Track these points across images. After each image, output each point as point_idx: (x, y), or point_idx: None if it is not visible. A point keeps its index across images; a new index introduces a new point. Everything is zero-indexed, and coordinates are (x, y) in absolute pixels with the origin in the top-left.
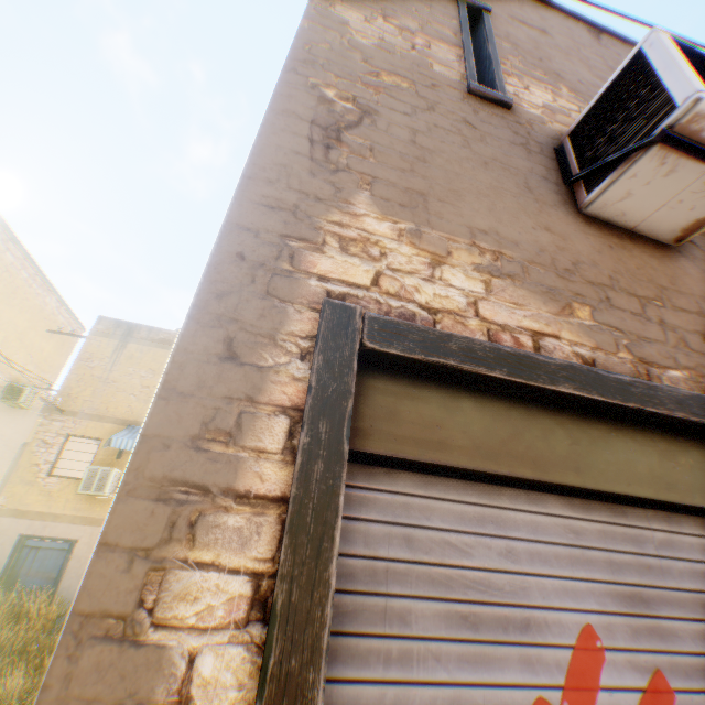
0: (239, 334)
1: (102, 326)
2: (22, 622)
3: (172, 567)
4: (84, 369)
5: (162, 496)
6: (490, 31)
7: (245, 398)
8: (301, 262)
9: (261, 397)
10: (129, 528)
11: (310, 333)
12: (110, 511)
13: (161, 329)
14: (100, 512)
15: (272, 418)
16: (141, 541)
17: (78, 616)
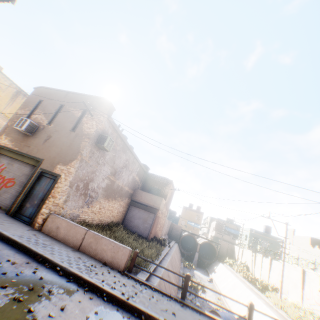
0: None
1: None
2: None
3: None
4: None
5: None
6: (40, 105)
7: None
8: None
9: None
10: None
11: None
12: None
13: None
14: None
15: None
16: None
17: None
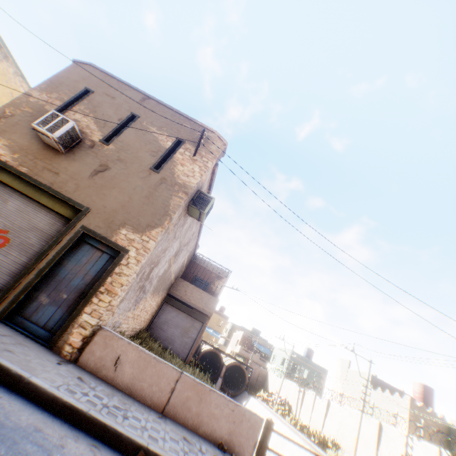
0: None
1: None
2: None
3: None
4: None
5: None
6: (85, 98)
7: None
8: None
9: None
10: None
11: None
12: None
13: None
14: None
15: None
16: None
17: None
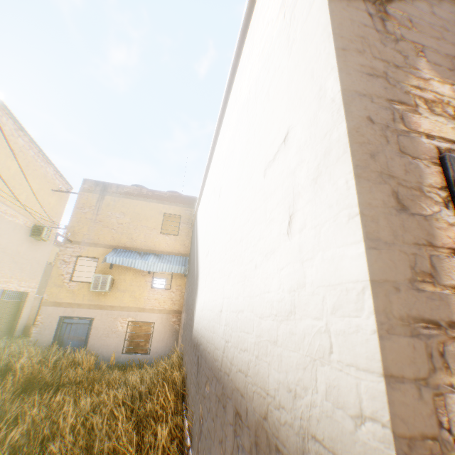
0: (398, 188)
1: (87, 185)
2: (79, 367)
3: (444, 392)
4: (80, 214)
5: (412, 332)
6: None
7: (426, 243)
8: (409, 123)
9: (435, 241)
10: (404, 361)
11: (440, 184)
12: (379, 347)
13: (124, 186)
14: (104, 302)
15: (449, 259)
16: (416, 372)
17: (401, 438)
